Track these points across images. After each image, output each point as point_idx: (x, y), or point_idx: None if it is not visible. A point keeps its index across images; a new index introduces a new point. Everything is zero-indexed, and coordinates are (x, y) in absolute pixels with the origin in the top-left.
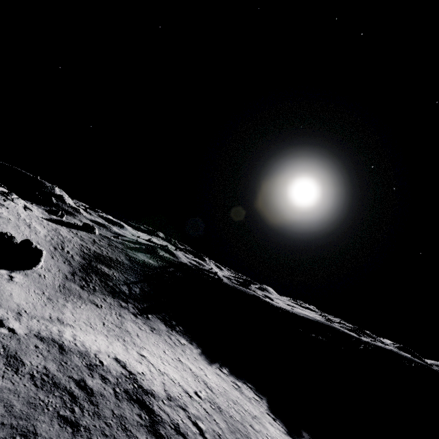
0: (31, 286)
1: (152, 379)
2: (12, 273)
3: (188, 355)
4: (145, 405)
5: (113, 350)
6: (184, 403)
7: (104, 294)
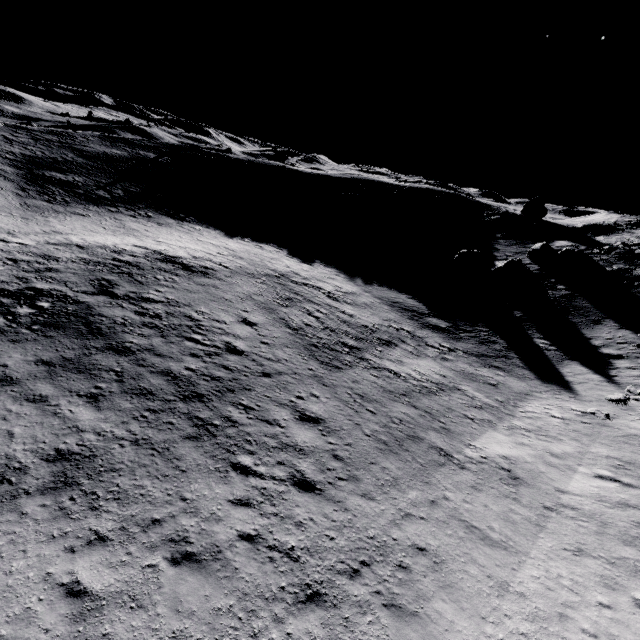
0: None
1: (176, 252)
2: None
3: (207, 236)
4: (176, 262)
5: (129, 242)
6: (209, 259)
7: (82, 204)
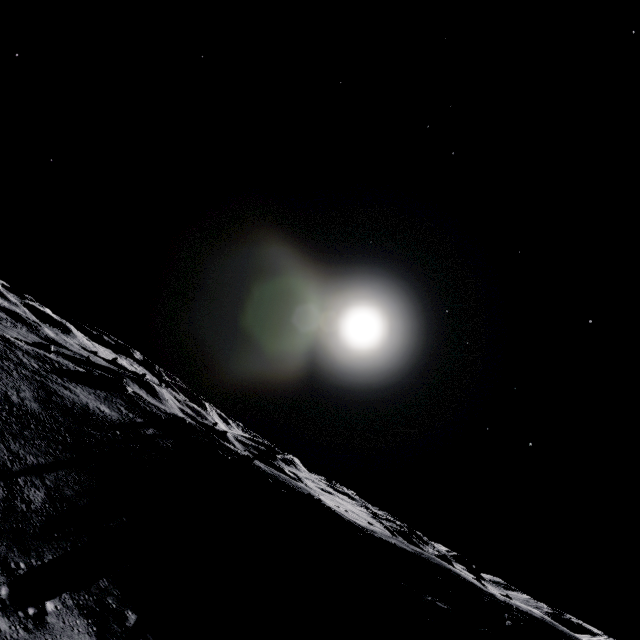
0: None
1: None
2: None
3: None
4: None
5: None
6: None
7: None
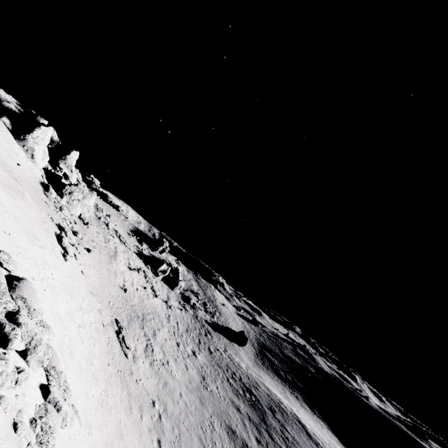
0: (246, 356)
1: (305, 423)
2: (239, 347)
3: (325, 431)
4: (304, 427)
5: (285, 401)
6: (321, 441)
7: (273, 372)
